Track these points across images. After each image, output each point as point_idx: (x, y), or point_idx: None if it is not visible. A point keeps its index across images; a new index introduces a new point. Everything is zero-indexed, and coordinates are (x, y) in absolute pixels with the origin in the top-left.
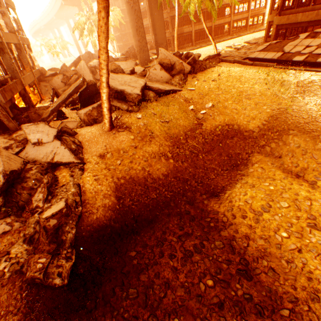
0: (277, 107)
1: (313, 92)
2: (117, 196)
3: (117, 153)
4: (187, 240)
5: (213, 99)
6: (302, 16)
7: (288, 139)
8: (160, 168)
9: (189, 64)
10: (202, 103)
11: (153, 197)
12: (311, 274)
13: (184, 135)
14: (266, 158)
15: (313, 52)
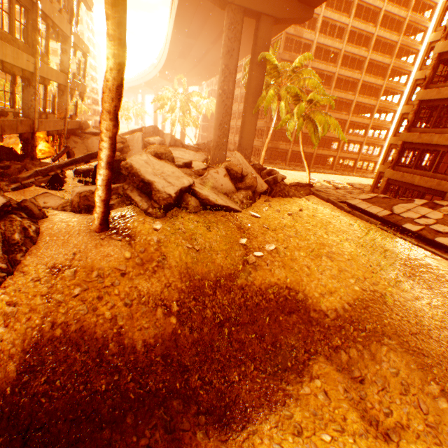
0: (371, 286)
1: (427, 281)
2: (25, 362)
3: (85, 273)
4: None
5: (280, 240)
6: (420, 179)
7: (380, 352)
8: (146, 328)
9: (267, 183)
10: (262, 240)
11: (98, 389)
12: None
13: (215, 280)
14: (337, 373)
15: (431, 226)
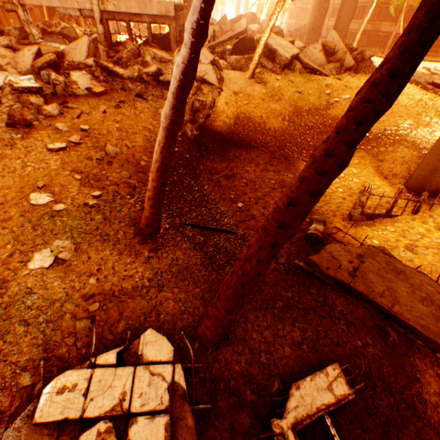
0: (410, 123)
1: None
2: (234, 122)
3: (247, 97)
4: (269, 166)
5: (353, 94)
6: None
7: (398, 149)
8: (274, 124)
9: (354, 61)
10: (341, 93)
11: (258, 138)
12: (340, 206)
13: (308, 110)
14: (368, 157)
15: None
